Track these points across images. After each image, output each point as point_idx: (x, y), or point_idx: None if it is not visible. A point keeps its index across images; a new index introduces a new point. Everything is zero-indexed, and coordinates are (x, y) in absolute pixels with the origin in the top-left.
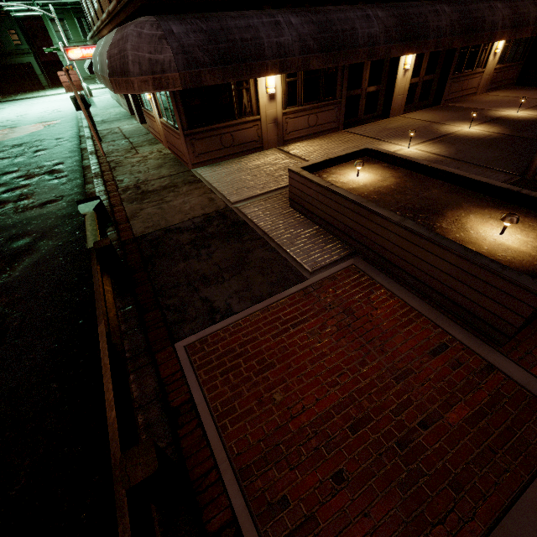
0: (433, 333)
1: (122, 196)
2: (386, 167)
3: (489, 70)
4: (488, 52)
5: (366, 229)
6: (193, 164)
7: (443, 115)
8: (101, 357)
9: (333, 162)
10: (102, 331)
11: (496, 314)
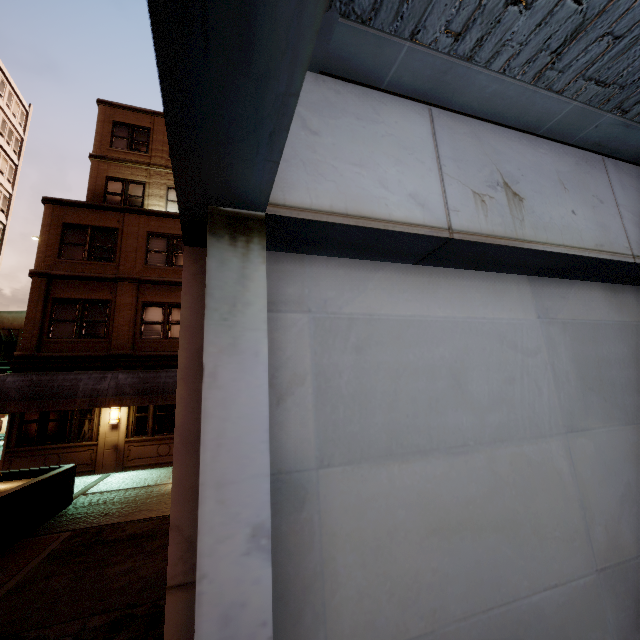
0: None
1: None
2: None
3: None
4: None
5: None
6: None
7: None
8: None
9: (15, 475)
10: None
11: None
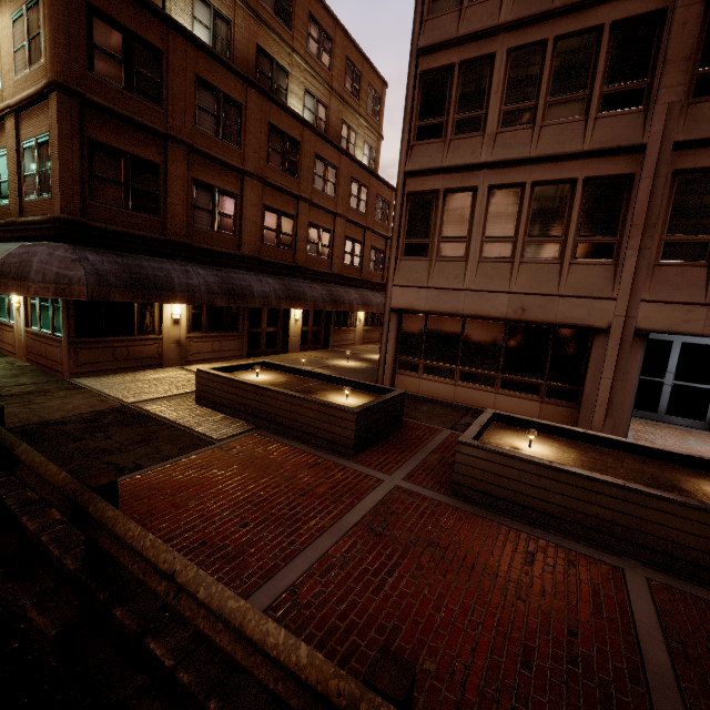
0: (312, 458)
1: None
2: (280, 373)
3: (359, 329)
4: (355, 318)
5: (264, 404)
6: (72, 373)
7: (330, 354)
8: (29, 461)
9: (237, 368)
10: (24, 448)
11: (343, 435)
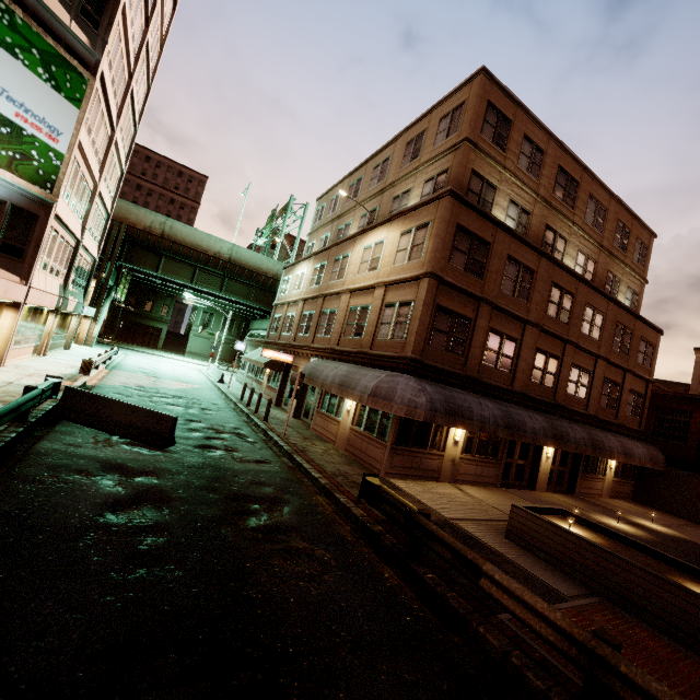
0: None
1: (336, 479)
2: (586, 529)
3: (608, 479)
4: (605, 465)
5: (606, 570)
6: (386, 472)
7: (584, 504)
8: (507, 584)
9: (541, 511)
10: (492, 568)
11: None
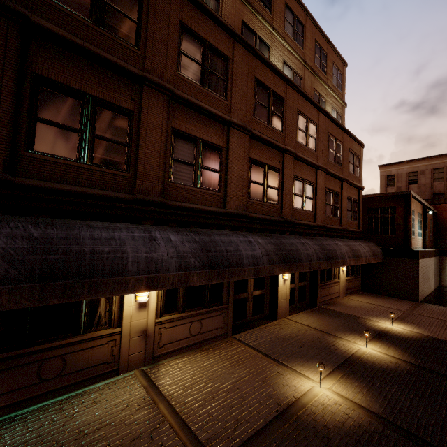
0: None
1: None
2: None
3: (342, 280)
4: (338, 268)
5: None
6: None
7: (327, 321)
8: None
9: None
10: None
11: None
